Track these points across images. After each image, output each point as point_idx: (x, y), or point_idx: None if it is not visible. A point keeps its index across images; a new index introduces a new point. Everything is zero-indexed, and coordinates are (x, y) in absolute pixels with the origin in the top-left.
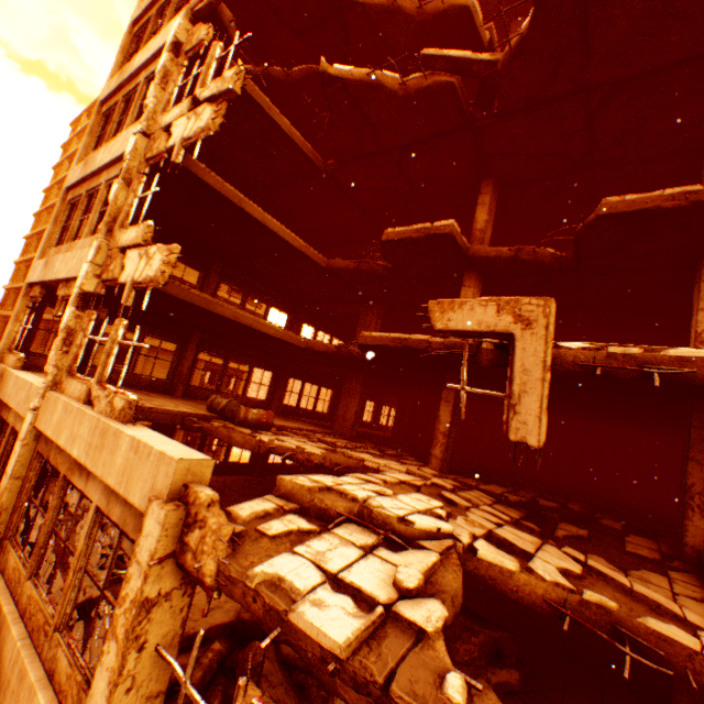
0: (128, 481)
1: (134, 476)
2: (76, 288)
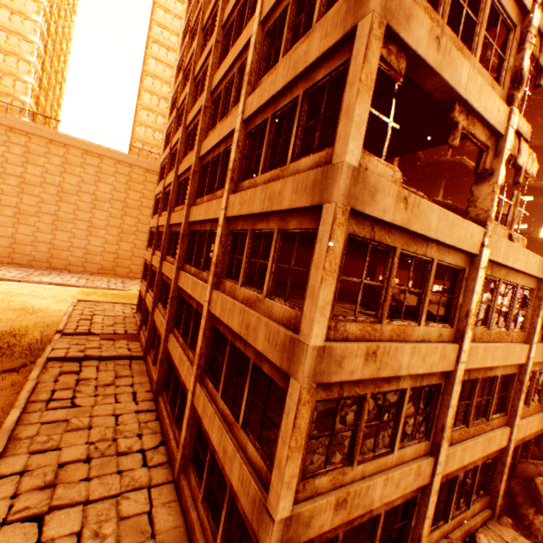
0: (538, 271)
1: (540, 269)
2: (506, 150)
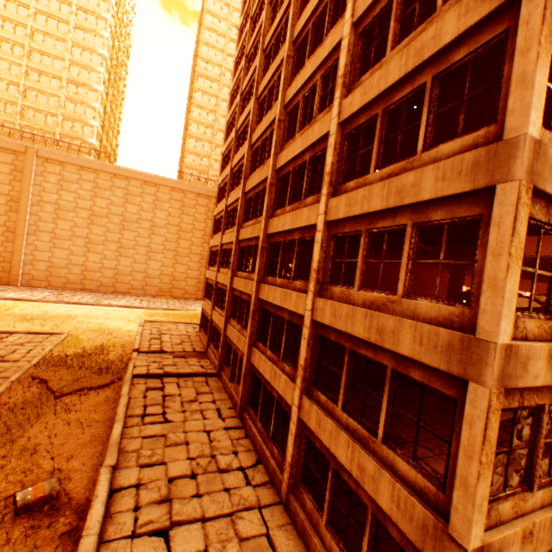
0: None
1: None
2: None
